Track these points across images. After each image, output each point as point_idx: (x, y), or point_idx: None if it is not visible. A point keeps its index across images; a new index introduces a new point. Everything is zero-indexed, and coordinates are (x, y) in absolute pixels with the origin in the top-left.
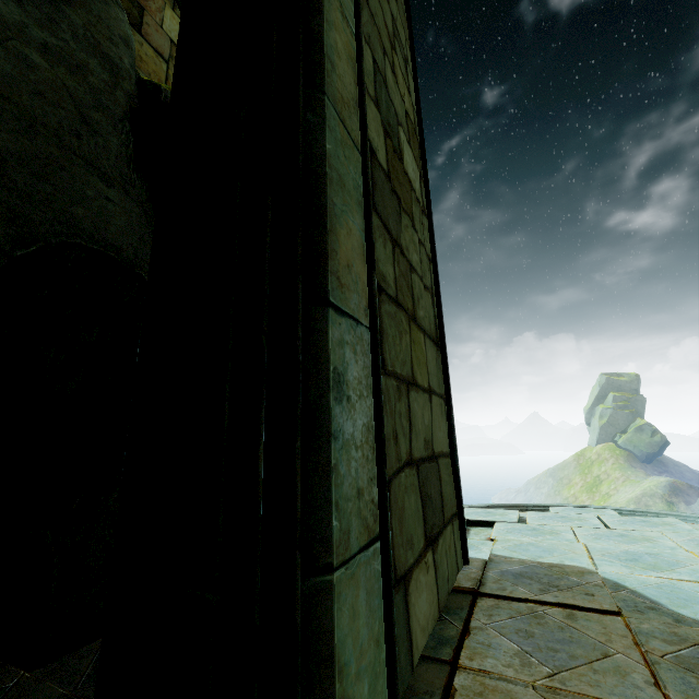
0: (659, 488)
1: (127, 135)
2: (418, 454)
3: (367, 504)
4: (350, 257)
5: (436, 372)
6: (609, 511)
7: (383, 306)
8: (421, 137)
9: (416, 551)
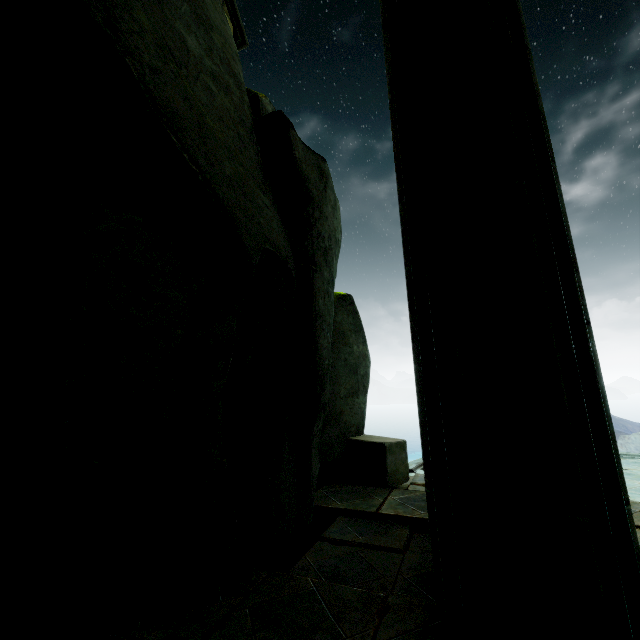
0: None
1: (256, 145)
2: None
3: None
4: None
5: None
6: None
7: None
8: None
9: None
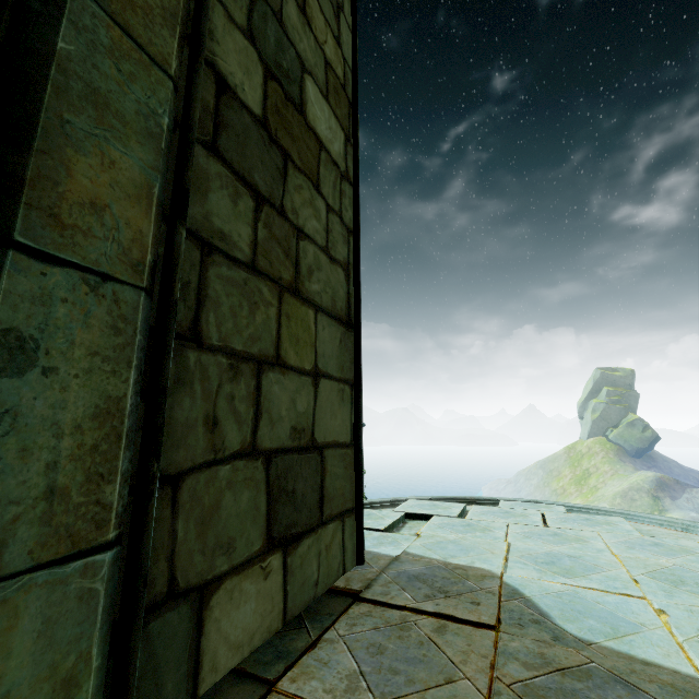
0: (646, 483)
1: None
2: (275, 444)
3: (78, 506)
4: (102, 194)
5: (337, 355)
6: (559, 507)
7: (215, 269)
8: (354, 95)
9: (241, 555)
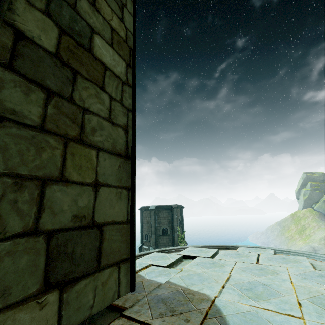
0: None
1: None
2: (56, 226)
3: None
4: None
5: (116, 173)
6: (270, 251)
7: (4, 130)
8: (133, 45)
9: (16, 297)
